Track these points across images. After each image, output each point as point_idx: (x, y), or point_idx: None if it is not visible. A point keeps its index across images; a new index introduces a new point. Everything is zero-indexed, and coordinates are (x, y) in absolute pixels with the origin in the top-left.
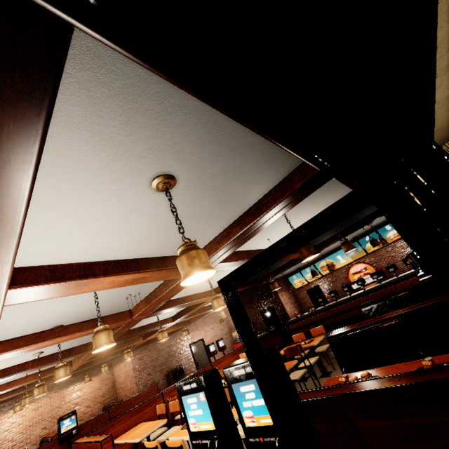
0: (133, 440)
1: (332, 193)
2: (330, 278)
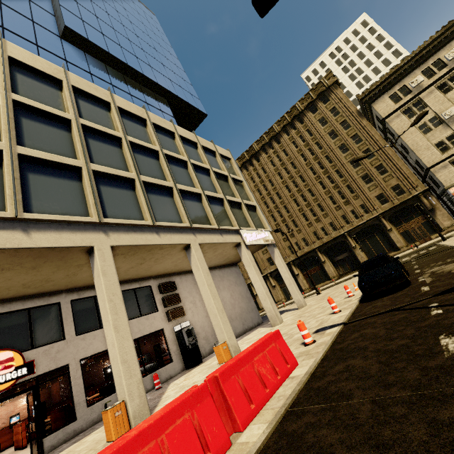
0: None
1: None
2: None
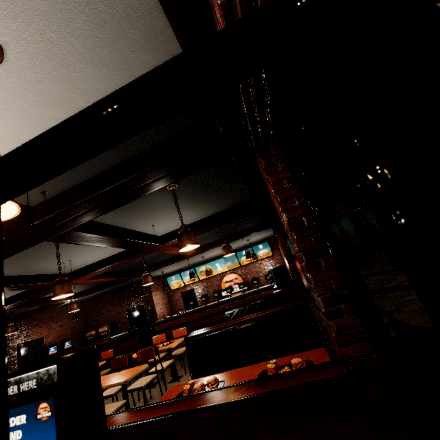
0: None
1: (227, 193)
2: (205, 283)
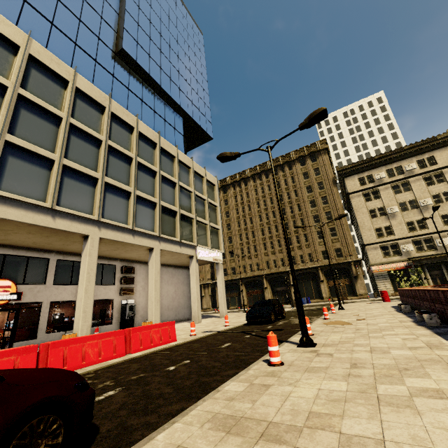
0: None
1: None
2: None
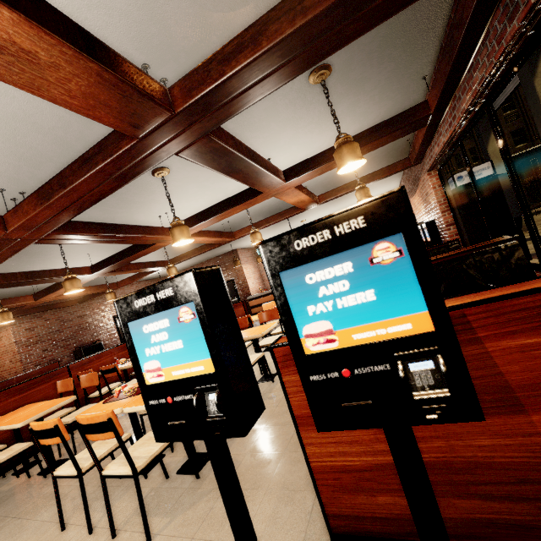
0: (10, 426)
1: (381, 97)
2: None
